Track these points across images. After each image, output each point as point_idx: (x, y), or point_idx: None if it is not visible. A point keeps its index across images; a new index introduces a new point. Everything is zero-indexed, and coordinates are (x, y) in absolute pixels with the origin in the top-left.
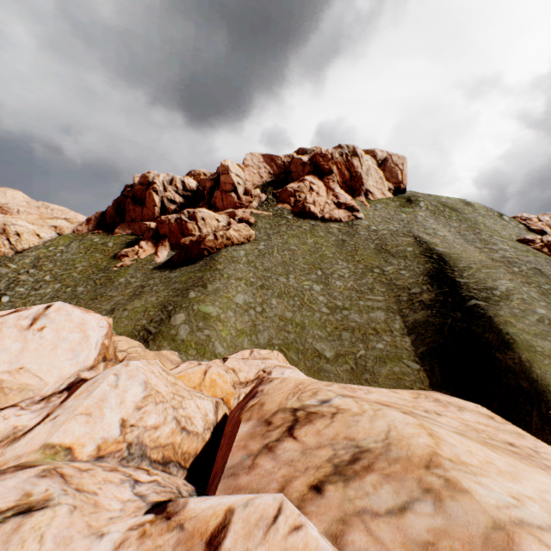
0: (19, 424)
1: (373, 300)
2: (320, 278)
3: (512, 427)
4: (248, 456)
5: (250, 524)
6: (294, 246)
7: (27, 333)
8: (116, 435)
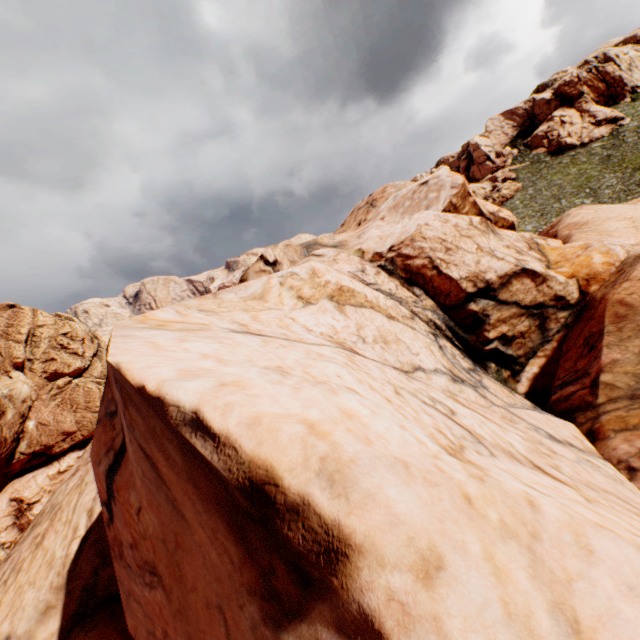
0: None
1: (639, 193)
2: (588, 195)
3: None
4: None
5: None
6: (558, 181)
7: None
8: None
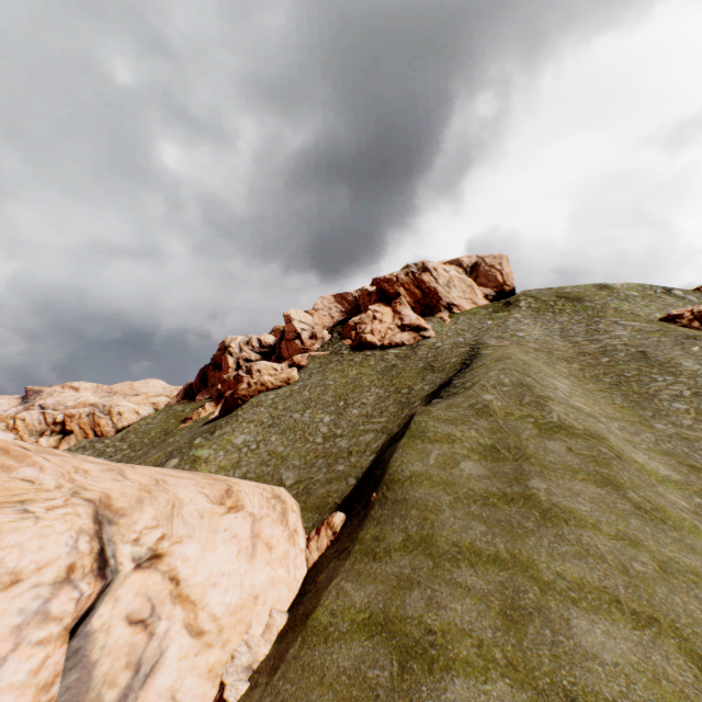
0: None
1: (374, 423)
2: (338, 409)
3: (209, 480)
4: None
5: None
6: (331, 381)
7: None
8: None
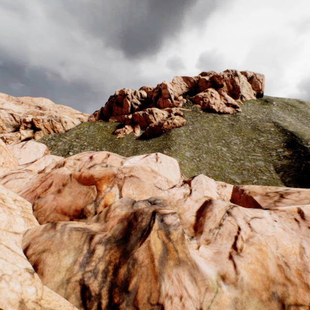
0: (183, 192)
1: (255, 156)
2: (224, 144)
3: None
4: (270, 203)
5: (308, 209)
6: (207, 128)
7: (157, 163)
8: (218, 196)
